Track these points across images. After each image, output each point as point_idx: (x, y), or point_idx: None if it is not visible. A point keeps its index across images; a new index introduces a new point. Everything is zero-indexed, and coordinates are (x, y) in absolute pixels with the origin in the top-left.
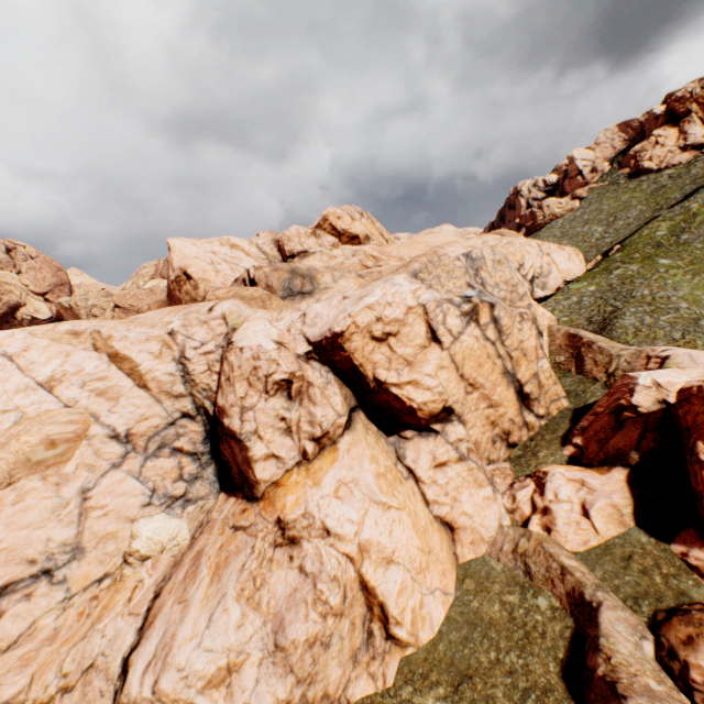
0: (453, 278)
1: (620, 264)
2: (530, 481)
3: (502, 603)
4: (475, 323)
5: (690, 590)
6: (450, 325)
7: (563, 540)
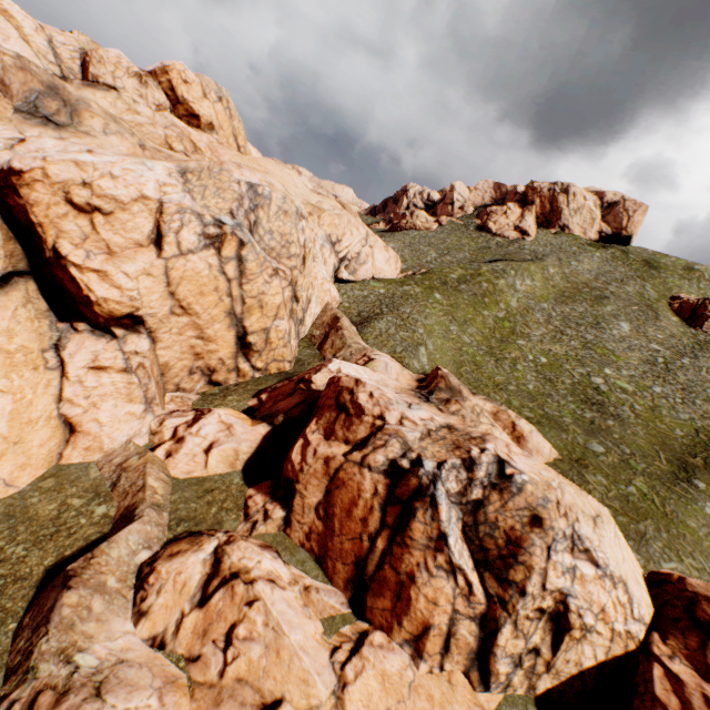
0: (220, 198)
1: (414, 283)
2: (193, 414)
3: (63, 504)
4: (217, 252)
5: (228, 521)
6: (184, 238)
7: (173, 466)
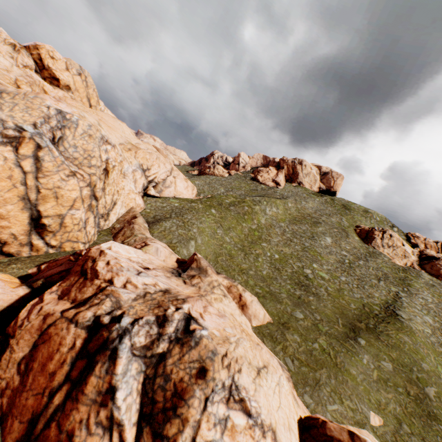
0: (28, 113)
1: (199, 202)
2: None
3: None
4: (14, 149)
5: None
6: None
7: None
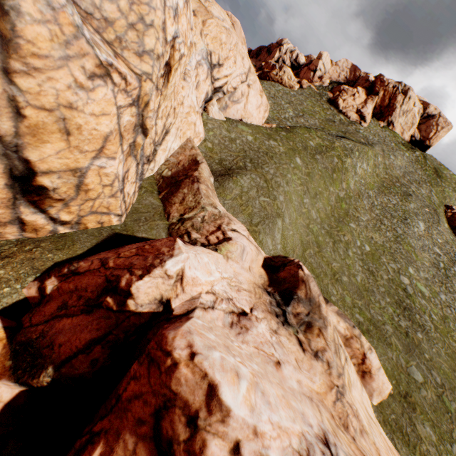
0: None
1: (279, 140)
2: None
3: None
4: None
5: None
6: None
7: None
